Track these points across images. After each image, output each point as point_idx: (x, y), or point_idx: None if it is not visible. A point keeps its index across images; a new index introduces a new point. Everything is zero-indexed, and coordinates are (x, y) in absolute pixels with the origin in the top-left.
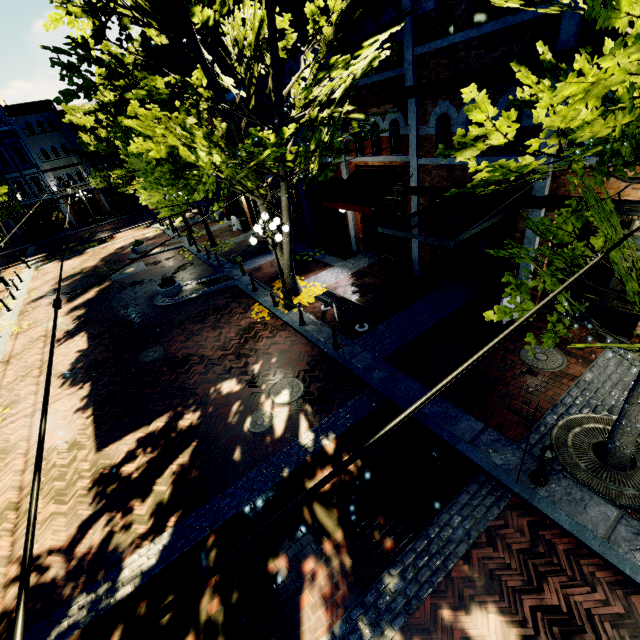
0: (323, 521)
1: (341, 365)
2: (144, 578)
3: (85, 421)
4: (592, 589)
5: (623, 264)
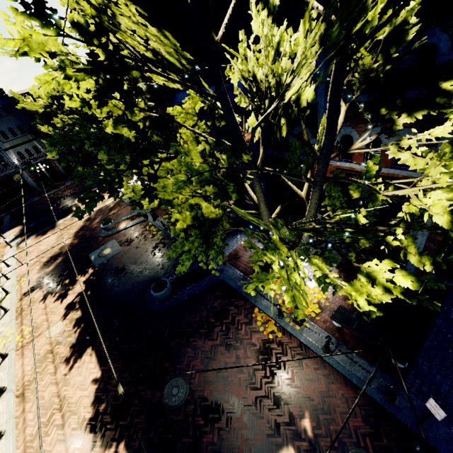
0: None
1: (409, 428)
2: None
3: None
4: None
5: None
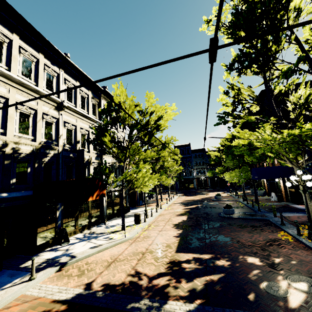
0: None
1: None
2: None
3: (175, 240)
4: None
5: None
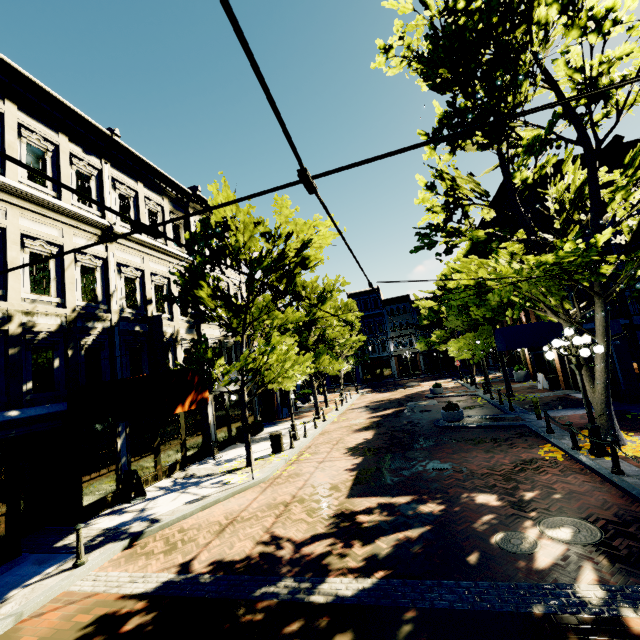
0: None
1: None
2: (336, 600)
3: (348, 477)
4: None
5: None
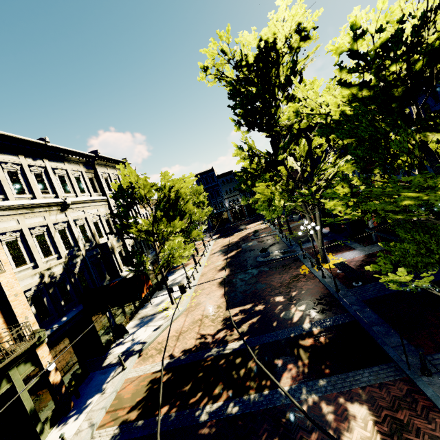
0: (301, 355)
1: (337, 300)
2: (233, 350)
3: (223, 300)
4: (428, 423)
5: (420, 250)
